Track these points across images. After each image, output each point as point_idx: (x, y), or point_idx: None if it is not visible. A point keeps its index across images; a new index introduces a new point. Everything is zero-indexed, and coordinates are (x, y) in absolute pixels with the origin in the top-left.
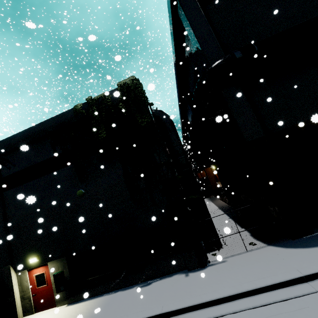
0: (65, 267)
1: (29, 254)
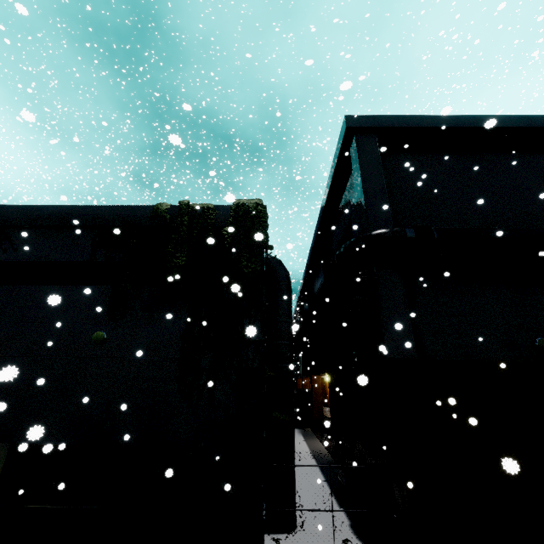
0: None
1: None
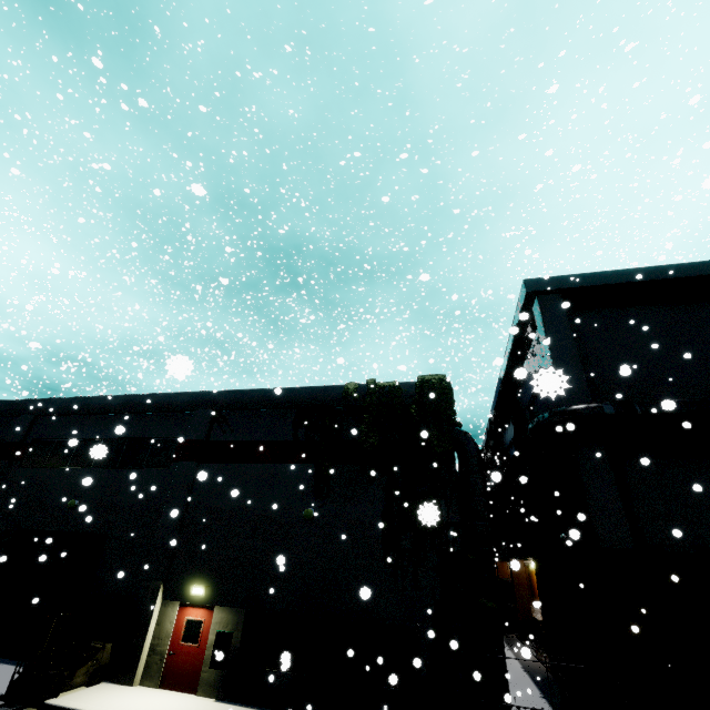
0: (238, 628)
1: (194, 576)
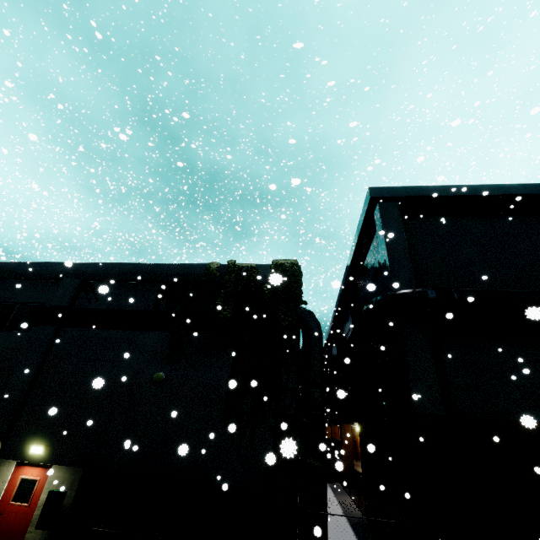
0: (73, 487)
1: (36, 435)
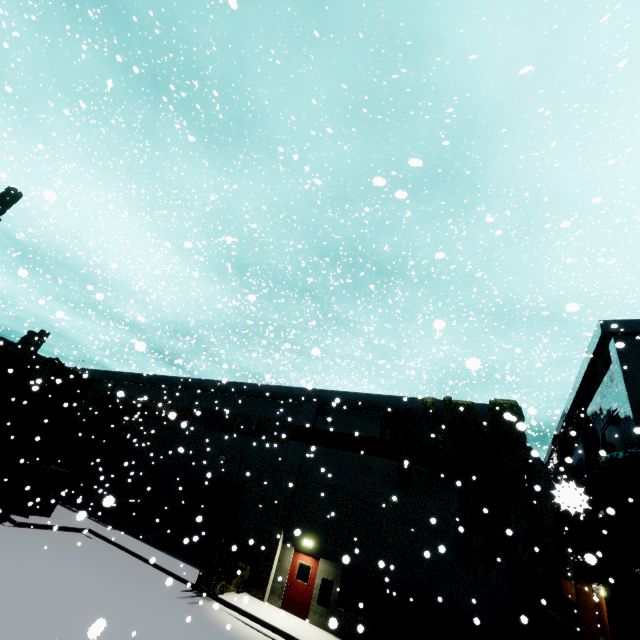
0: (337, 579)
1: (305, 531)
